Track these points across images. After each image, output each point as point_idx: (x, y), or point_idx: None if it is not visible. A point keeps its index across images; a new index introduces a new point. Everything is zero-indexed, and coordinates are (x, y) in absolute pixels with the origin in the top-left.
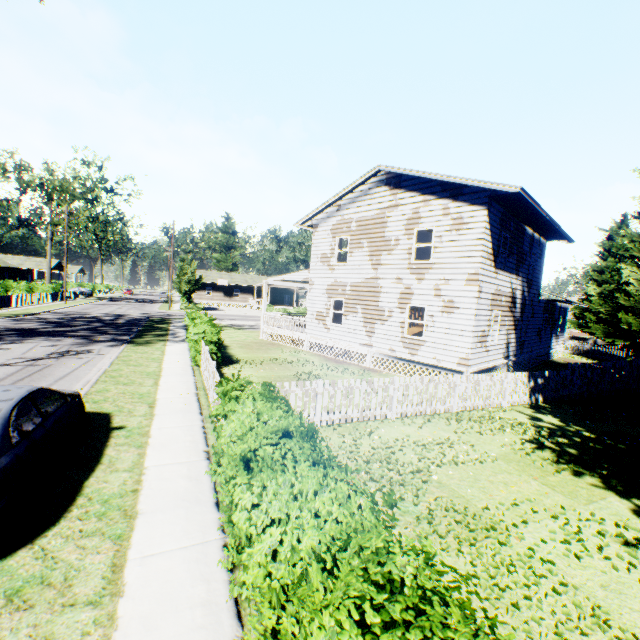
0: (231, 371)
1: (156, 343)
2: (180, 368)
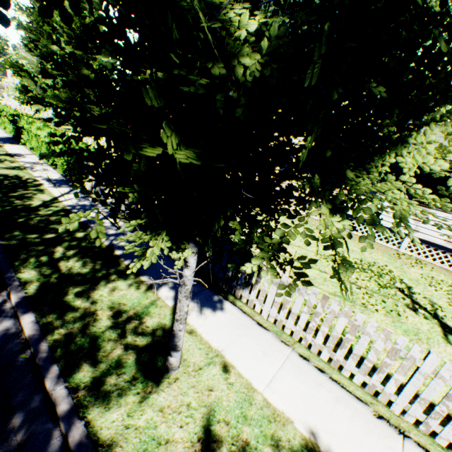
0: None
1: None
2: None
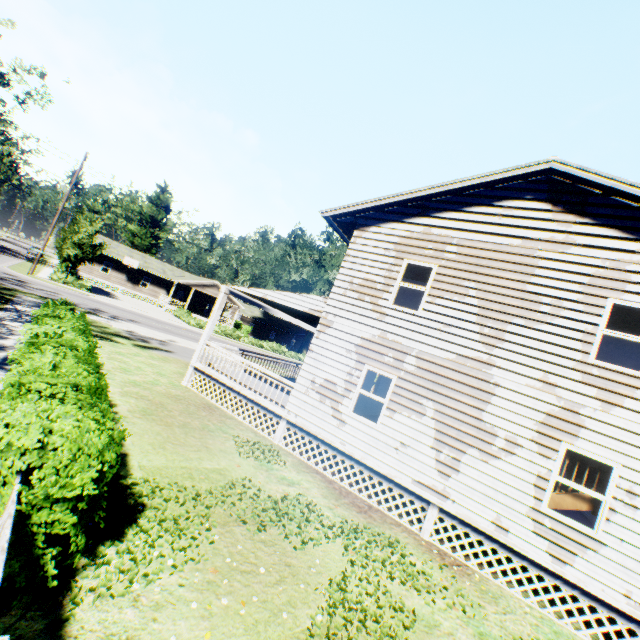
0: (107, 618)
1: None
2: None
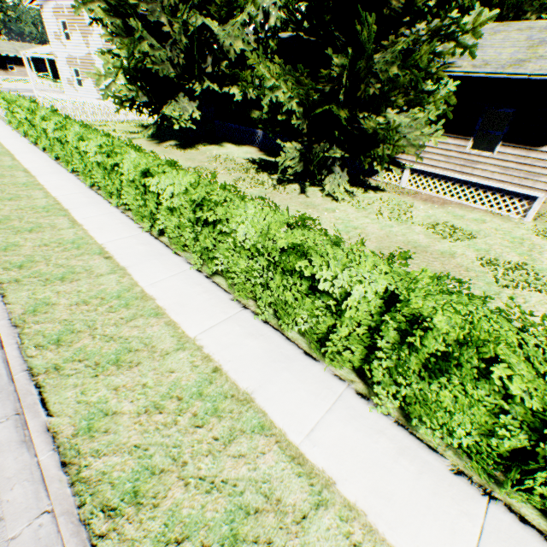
0: None
1: None
2: None
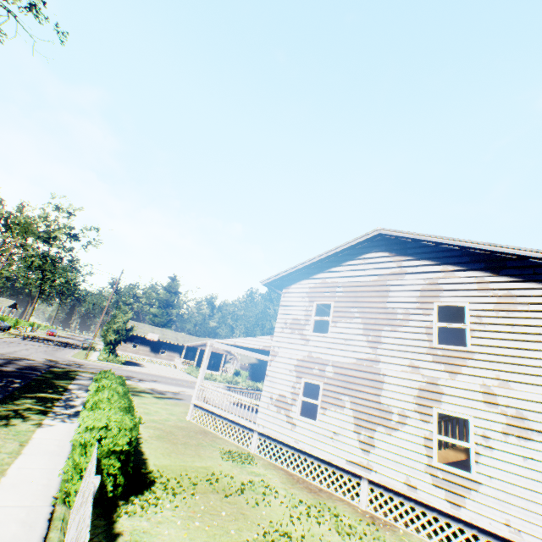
0: (134, 523)
1: (26, 418)
2: (22, 512)
